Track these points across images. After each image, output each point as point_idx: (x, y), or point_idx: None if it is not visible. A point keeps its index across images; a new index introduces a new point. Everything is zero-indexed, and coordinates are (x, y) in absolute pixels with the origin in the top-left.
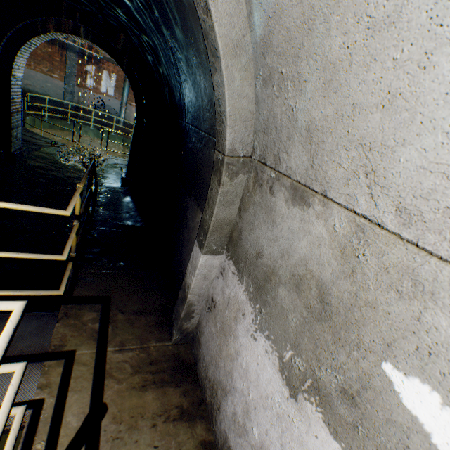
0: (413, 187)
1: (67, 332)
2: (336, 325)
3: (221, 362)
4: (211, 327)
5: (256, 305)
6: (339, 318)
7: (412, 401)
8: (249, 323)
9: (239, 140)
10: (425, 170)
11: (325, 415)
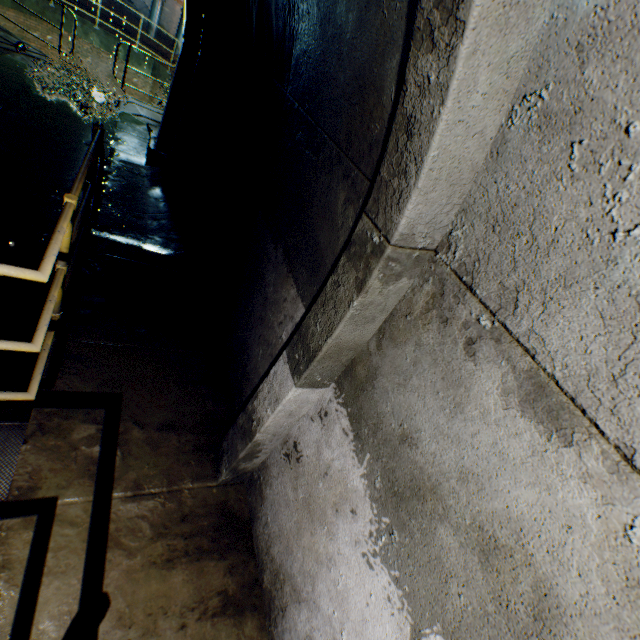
0: None
1: (42, 462)
2: None
3: (298, 551)
4: (286, 486)
5: (384, 517)
6: None
7: None
8: (363, 534)
9: (427, 220)
10: None
11: None
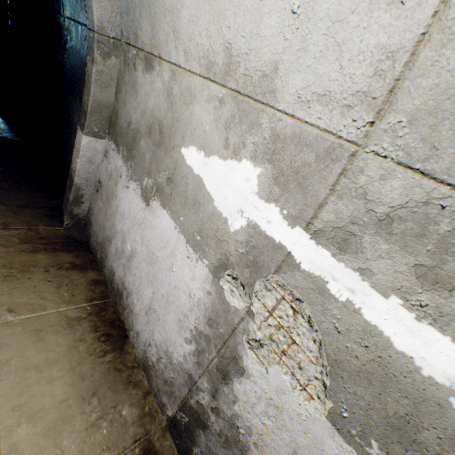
0: (187, 35)
1: None
2: (166, 144)
3: (108, 223)
4: (99, 204)
5: (129, 163)
6: (167, 139)
7: (190, 160)
8: (125, 180)
9: (107, 20)
10: (189, 22)
11: (161, 201)
